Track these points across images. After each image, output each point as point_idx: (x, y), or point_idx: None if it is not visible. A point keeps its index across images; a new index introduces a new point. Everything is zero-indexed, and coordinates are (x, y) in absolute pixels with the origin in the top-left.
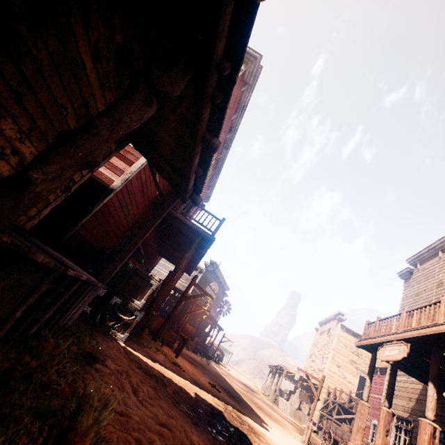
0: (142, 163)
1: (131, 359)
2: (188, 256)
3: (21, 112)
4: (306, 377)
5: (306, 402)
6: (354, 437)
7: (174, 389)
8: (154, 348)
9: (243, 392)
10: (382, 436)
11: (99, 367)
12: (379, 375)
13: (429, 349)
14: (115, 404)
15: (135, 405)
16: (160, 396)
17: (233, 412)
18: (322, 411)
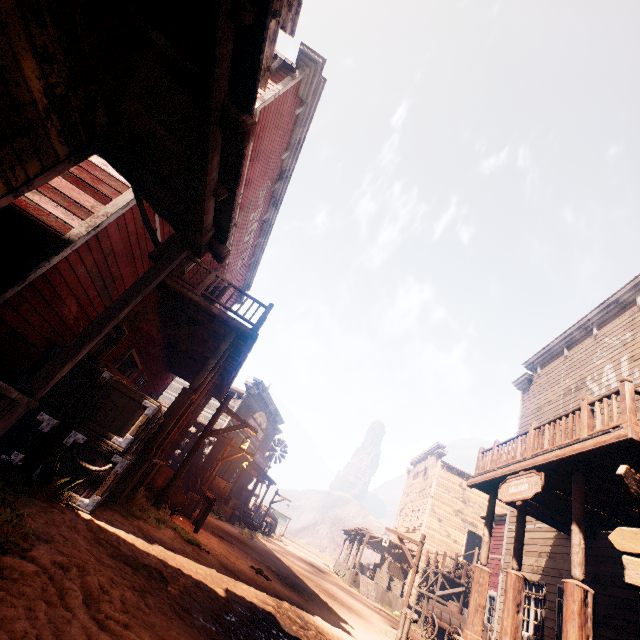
0: (127, 201)
1: (100, 542)
2: (216, 367)
3: None
4: (397, 542)
5: (398, 577)
6: (471, 621)
7: (183, 585)
8: (154, 519)
9: (307, 575)
10: (511, 614)
11: (8, 563)
12: (494, 526)
13: (567, 478)
14: (23, 639)
15: (84, 633)
16: (149, 604)
17: (290, 611)
18: (420, 588)
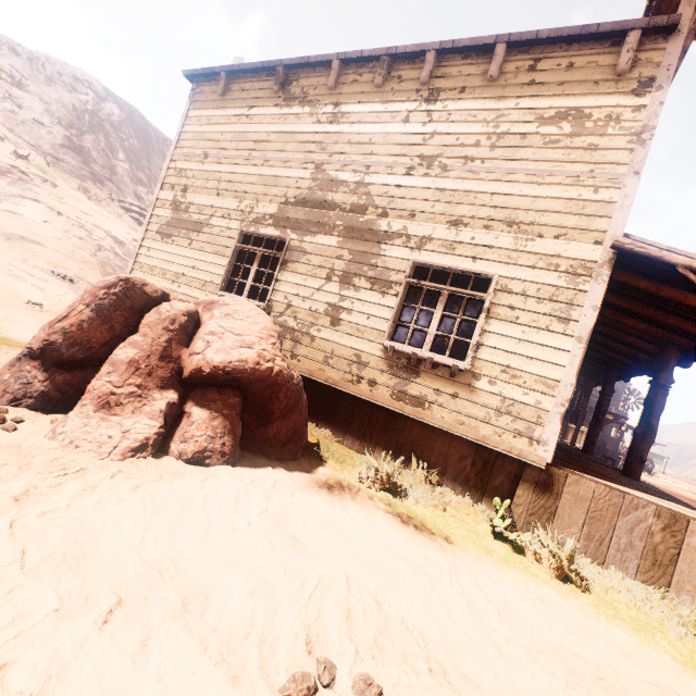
0: None
1: None
2: None
3: None
4: None
5: None
6: None
7: None
8: None
9: None
10: None
11: None
12: None
13: None
14: None
15: None
16: None
17: None
18: None
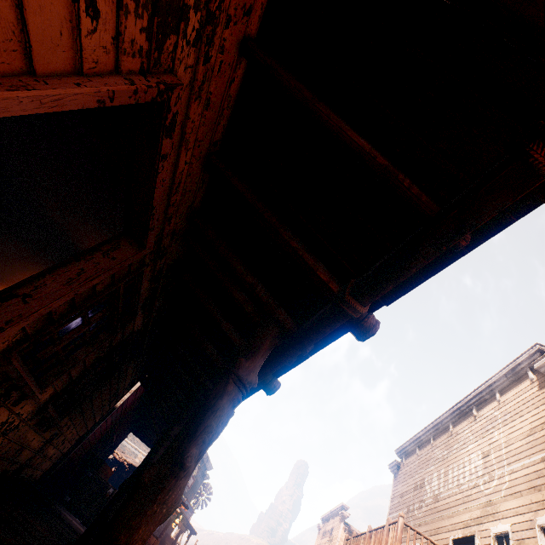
0: None
1: None
2: None
3: (80, 419)
4: None
5: None
6: None
7: None
8: None
9: None
10: None
11: None
12: None
13: None
14: None
15: None
16: None
17: None
18: None
